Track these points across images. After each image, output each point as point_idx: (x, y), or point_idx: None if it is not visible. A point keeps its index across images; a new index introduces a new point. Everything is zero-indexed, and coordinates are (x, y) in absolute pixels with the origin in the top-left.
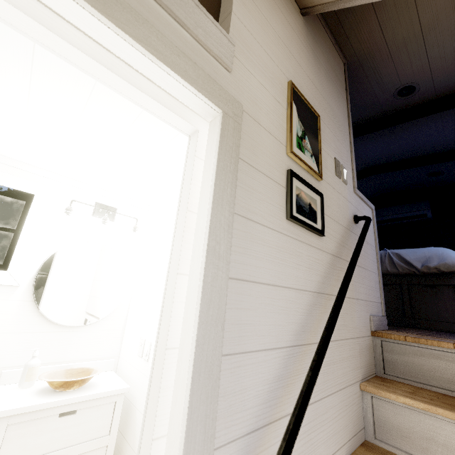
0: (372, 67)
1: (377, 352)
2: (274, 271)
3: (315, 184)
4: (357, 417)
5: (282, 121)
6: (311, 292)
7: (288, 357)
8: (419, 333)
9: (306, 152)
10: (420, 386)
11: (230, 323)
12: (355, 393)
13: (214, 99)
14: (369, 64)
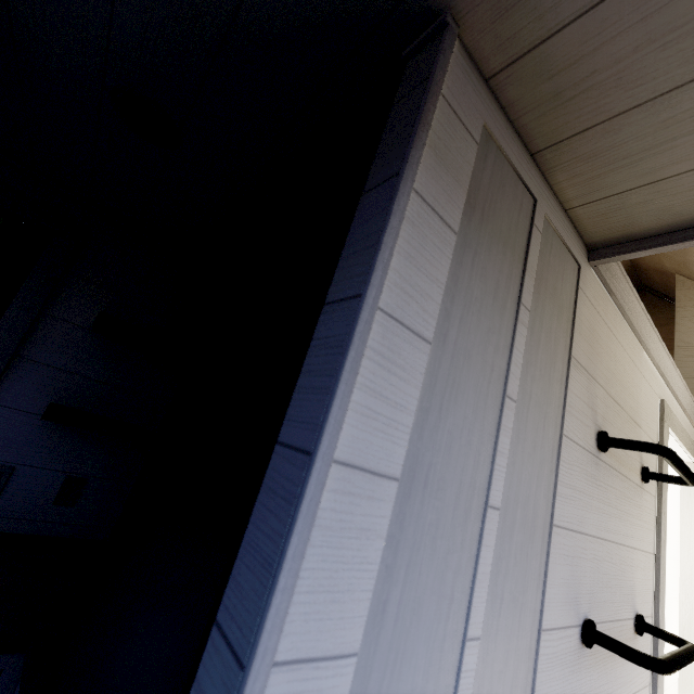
0: None
1: None
2: None
3: None
4: None
5: None
6: None
7: None
8: None
9: None
10: None
11: None
12: None
13: None
14: None
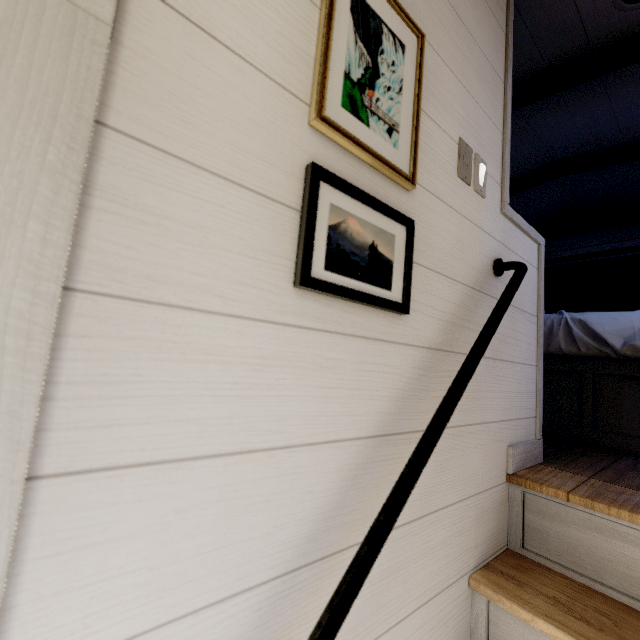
0: None
1: (515, 510)
2: (240, 419)
3: (397, 198)
4: (457, 637)
5: (301, 37)
6: (359, 440)
7: (274, 600)
8: (599, 469)
9: (374, 121)
10: (585, 582)
11: (49, 595)
12: (457, 597)
13: None
14: None
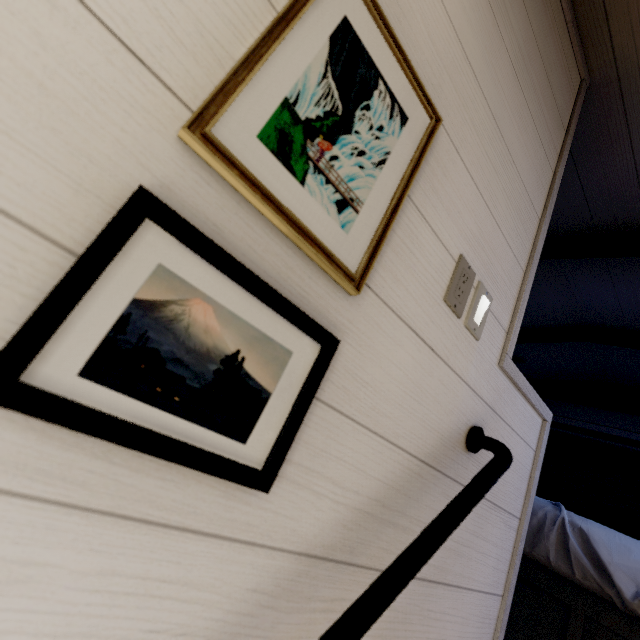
0: None
1: None
2: None
3: (323, 298)
4: None
5: (224, 26)
6: None
7: None
8: None
9: (318, 181)
10: None
11: None
12: None
13: None
14: None
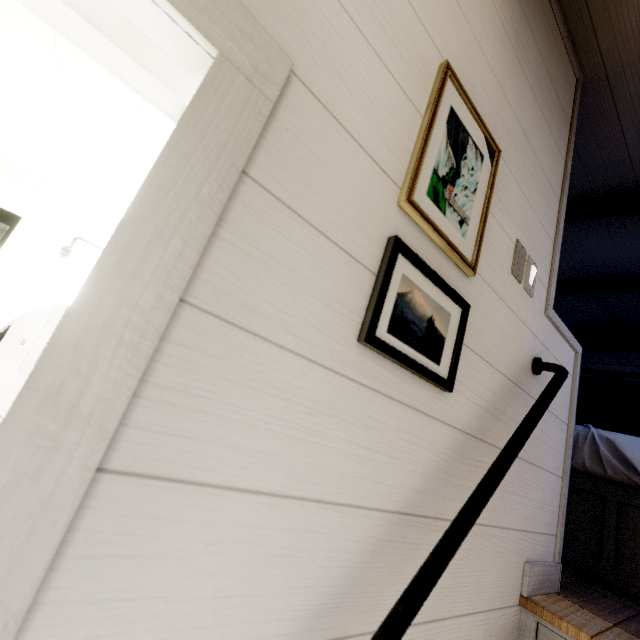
0: (632, 92)
1: None
2: (284, 459)
3: (457, 281)
4: None
5: (405, 136)
6: (384, 512)
7: None
8: (624, 618)
9: (450, 212)
10: None
11: (72, 601)
12: None
13: (196, 15)
14: (626, 86)
